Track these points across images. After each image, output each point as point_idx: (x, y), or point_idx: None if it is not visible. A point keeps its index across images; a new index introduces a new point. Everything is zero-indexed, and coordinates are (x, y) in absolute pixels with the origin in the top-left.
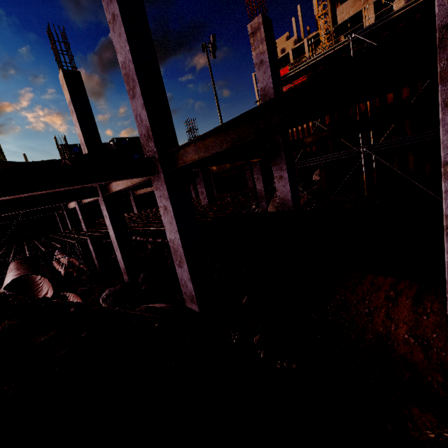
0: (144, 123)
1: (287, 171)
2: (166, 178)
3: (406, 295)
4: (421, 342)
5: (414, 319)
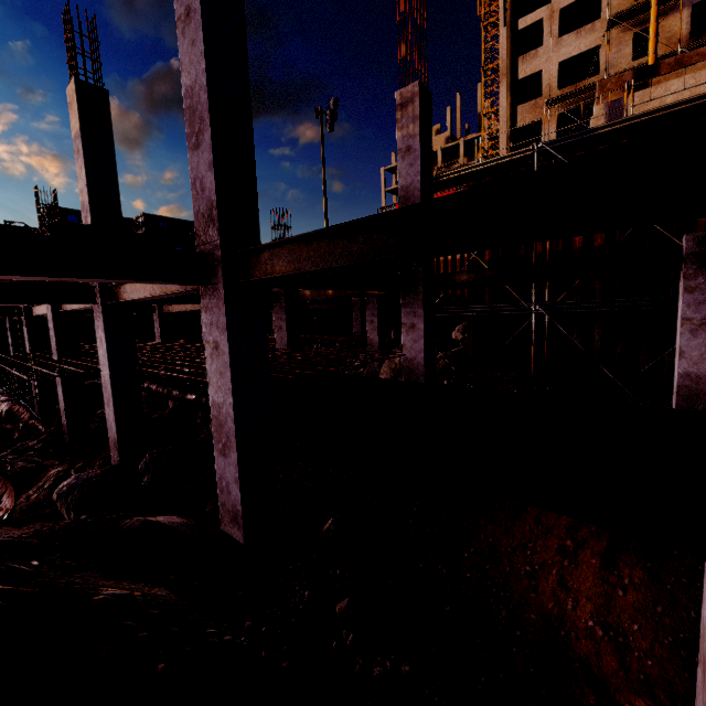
0: (207, 194)
1: (423, 318)
2: (228, 295)
3: (591, 548)
4: (613, 637)
5: (603, 593)
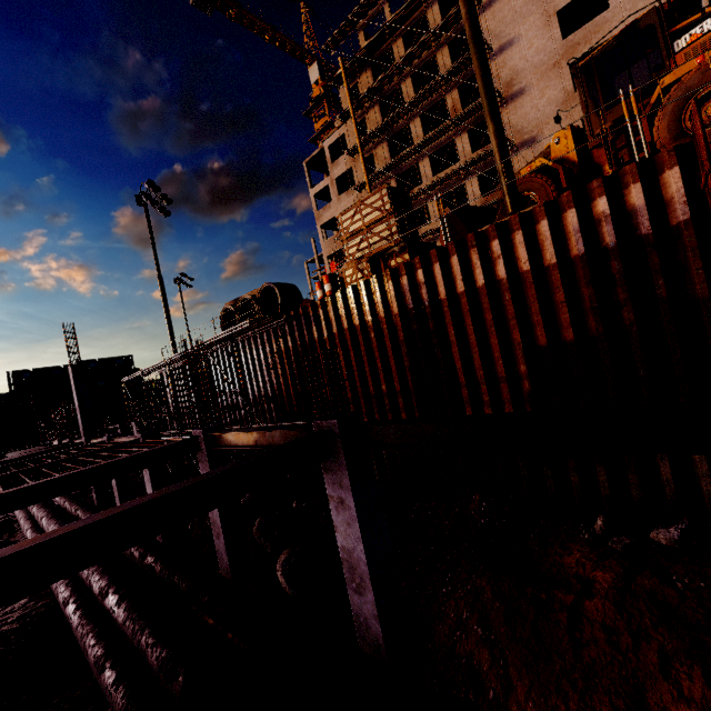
0: None
1: None
2: None
3: None
4: None
5: None
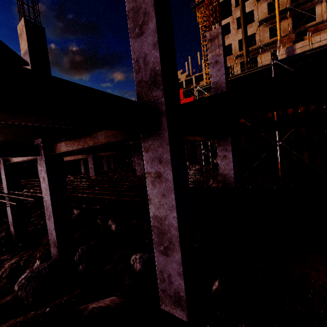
0: (150, 66)
1: (232, 151)
2: (170, 137)
3: None
4: None
5: None
